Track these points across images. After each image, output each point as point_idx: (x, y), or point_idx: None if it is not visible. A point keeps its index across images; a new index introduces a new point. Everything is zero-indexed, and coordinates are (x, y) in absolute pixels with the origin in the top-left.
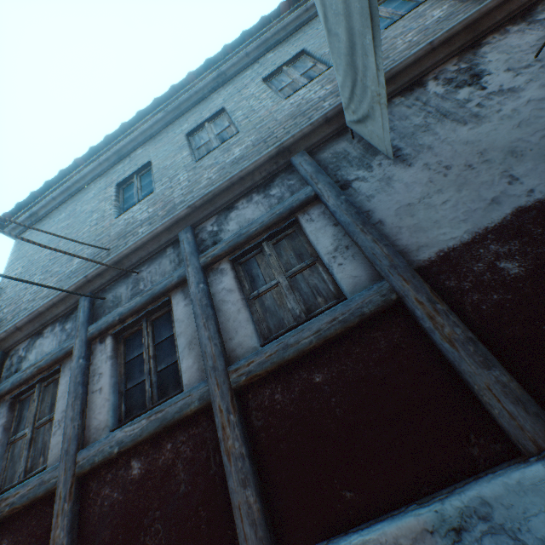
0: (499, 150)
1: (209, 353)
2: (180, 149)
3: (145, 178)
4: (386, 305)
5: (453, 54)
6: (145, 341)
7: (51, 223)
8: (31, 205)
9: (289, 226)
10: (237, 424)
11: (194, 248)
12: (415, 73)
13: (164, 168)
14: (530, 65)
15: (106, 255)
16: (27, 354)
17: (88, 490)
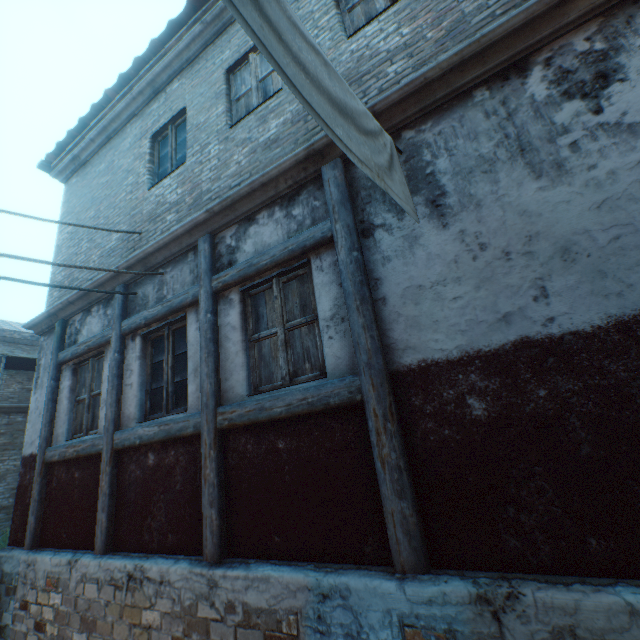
0: (553, 241)
1: (205, 390)
2: (216, 98)
3: (181, 131)
4: (350, 403)
5: (597, 10)
6: (165, 350)
7: (93, 174)
8: (71, 146)
9: (302, 266)
10: (214, 459)
11: (209, 266)
12: (519, 46)
13: (197, 126)
14: None
15: (138, 240)
16: (81, 328)
17: (123, 461)
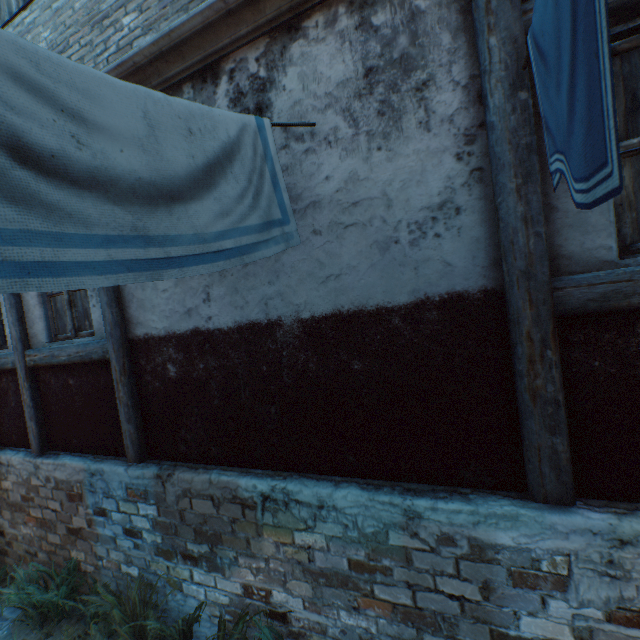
0: None
1: (14, 336)
2: None
3: None
4: (104, 359)
5: (264, 29)
6: None
7: None
8: None
9: None
10: (29, 389)
11: None
12: (208, 49)
13: None
14: (302, 138)
15: None
16: None
17: None
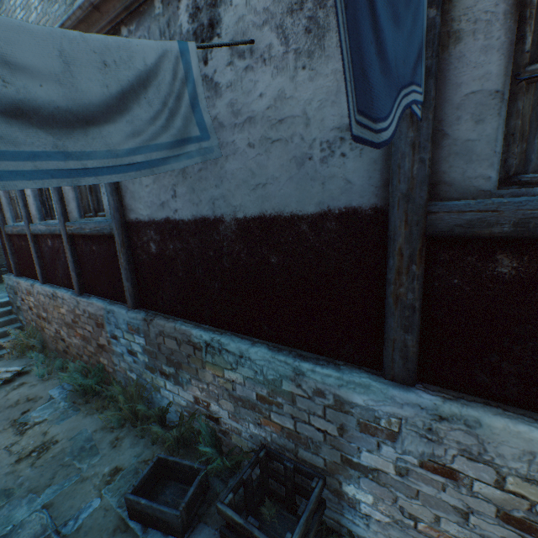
0: None
1: (58, 211)
2: None
3: None
4: (111, 234)
5: None
6: None
7: None
8: None
9: None
10: (70, 250)
11: None
12: None
13: None
14: (243, 55)
15: None
16: None
17: (39, 241)
